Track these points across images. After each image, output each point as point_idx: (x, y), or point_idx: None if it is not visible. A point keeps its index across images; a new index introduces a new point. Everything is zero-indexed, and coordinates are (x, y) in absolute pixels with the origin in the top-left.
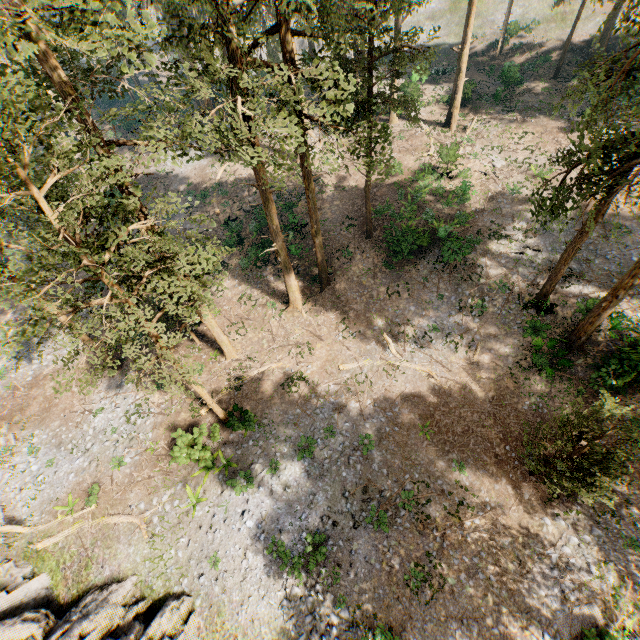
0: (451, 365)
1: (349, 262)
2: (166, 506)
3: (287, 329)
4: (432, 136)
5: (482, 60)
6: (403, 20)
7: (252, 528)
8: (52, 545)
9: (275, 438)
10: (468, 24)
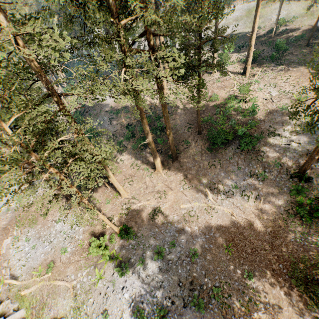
0: (245, 209)
1: (188, 147)
2: (84, 278)
3: (154, 182)
4: (235, 80)
5: (264, 39)
6: (219, 22)
7: (127, 298)
8: (28, 293)
9: (143, 245)
10: (255, 21)
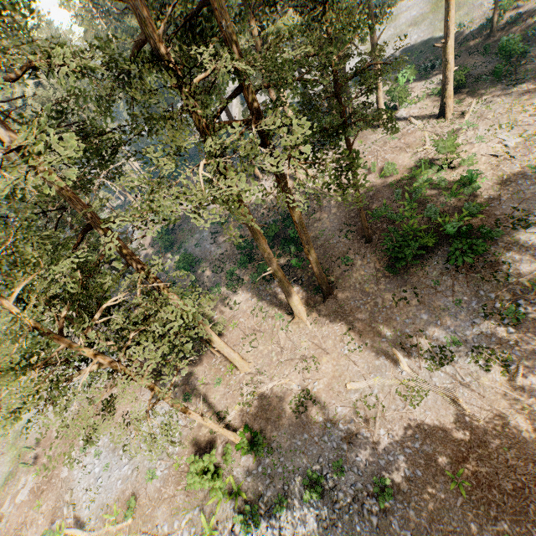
0: (483, 389)
1: (350, 269)
2: (184, 532)
3: (294, 341)
4: (426, 130)
5: (474, 43)
6: (378, 37)
7: None
8: None
9: (282, 467)
10: (448, 18)
